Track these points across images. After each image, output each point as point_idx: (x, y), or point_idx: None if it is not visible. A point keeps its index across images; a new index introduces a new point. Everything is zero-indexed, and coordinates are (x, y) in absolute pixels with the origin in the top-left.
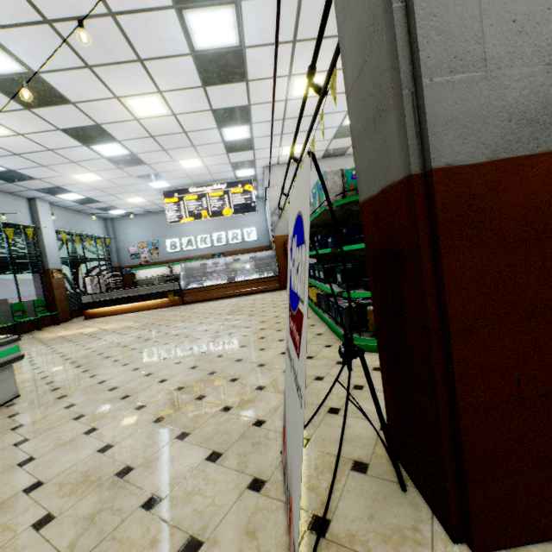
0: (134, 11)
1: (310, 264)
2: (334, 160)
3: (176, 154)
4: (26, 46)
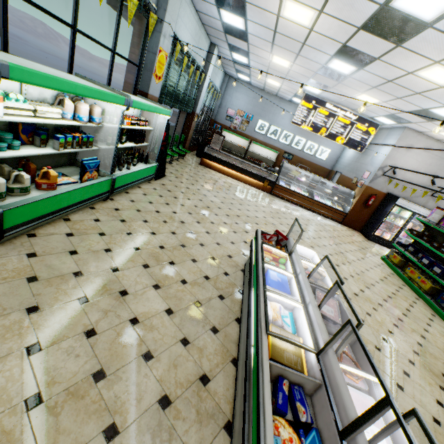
0: None
1: (415, 247)
2: None
3: (373, 92)
4: None
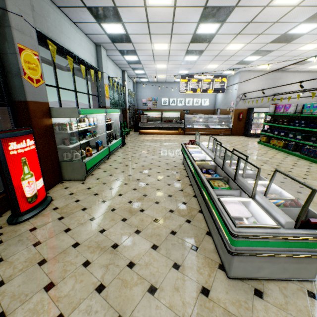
0: (284, 22)
1: (270, 128)
2: (277, 73)
3: (213, 62)
4: (229, 27)
